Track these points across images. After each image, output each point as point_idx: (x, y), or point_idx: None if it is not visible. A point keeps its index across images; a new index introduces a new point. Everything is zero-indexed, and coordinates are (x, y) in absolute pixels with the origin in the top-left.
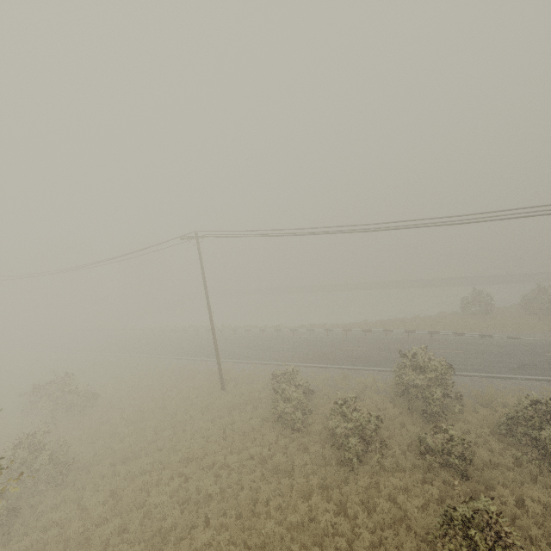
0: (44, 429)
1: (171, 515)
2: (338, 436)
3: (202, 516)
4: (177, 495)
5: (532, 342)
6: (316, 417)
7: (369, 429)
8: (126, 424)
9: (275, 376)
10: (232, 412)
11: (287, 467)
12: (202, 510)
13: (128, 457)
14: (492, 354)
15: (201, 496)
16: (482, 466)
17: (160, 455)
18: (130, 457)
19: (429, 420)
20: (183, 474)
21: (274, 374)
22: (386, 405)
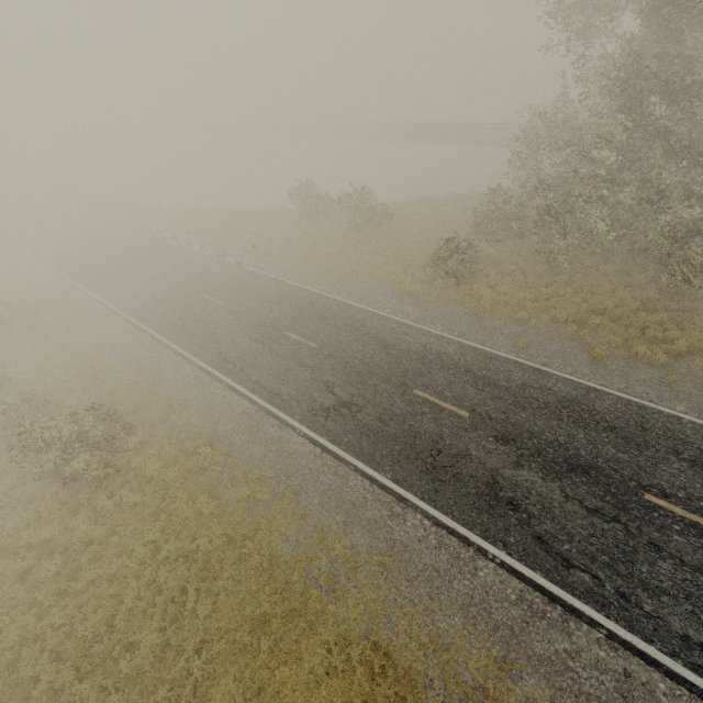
0: None
1: None
2: None
3: None
4: None
5: (238, 275)
6: None
7: None
8: None
9: None
10: None
11: None
12: None
13: None
14: (169, 284)
15: None
16: None
17: None
18: None
19: None
20: None
21: None
22: None
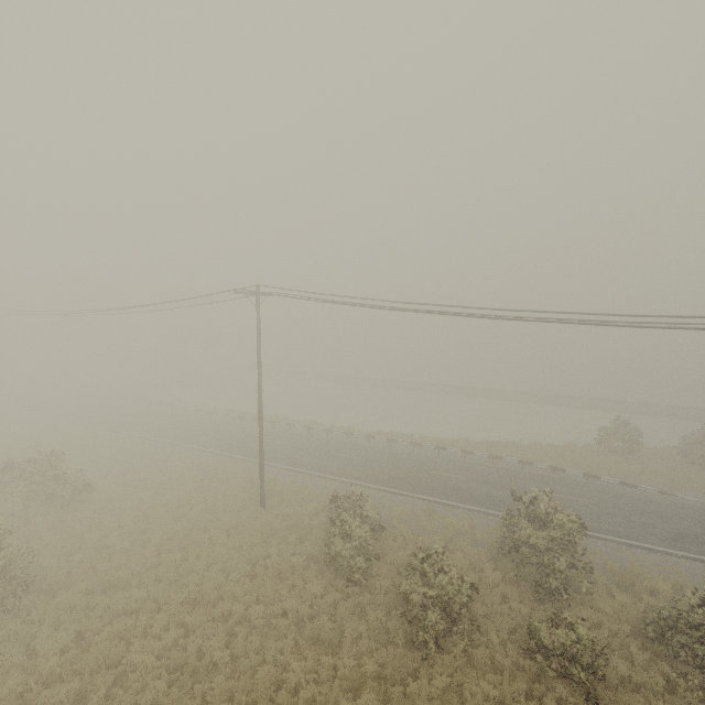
0: (1, 527)
1: (154, 687)
2: (412, 603)
3: (198, 698)
4: (169, 656)
5: (693, 503)
6: (383, 568)
7: (459, 601)
8: (122, 535)
9: (336, 499)
10: (269, 540)
11: (332, 637)
12: (200, 686)
13: (113, 584)
14: (636, 512)
15: (203, 663)
16: (617, 684)
17: (158, 588)
18: (116, 585)
19: (543, 598)
20: (184, 624)
21: (334, 497)
22: (485, 564)
